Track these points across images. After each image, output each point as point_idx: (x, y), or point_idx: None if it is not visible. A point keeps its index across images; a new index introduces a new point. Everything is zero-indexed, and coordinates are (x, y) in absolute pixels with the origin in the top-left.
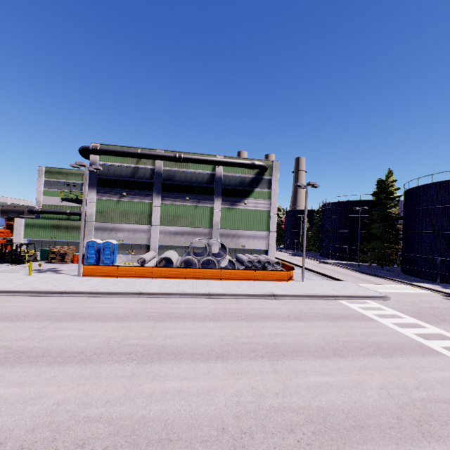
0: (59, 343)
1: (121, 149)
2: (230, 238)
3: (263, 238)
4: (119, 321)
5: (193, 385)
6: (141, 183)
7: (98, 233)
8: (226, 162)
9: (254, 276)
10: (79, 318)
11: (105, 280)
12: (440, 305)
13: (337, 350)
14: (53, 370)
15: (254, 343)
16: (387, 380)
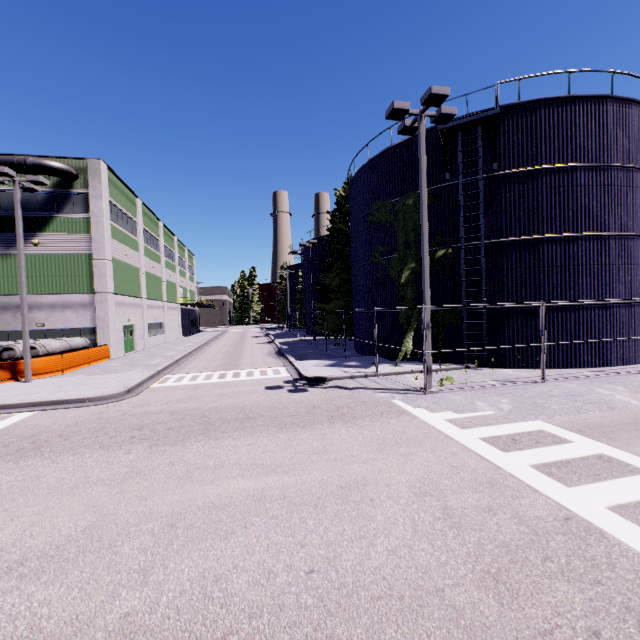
0: None
1: None
2: (11, 311)
3: (84, 306)
4: None
5: None
6: None
7: None
8: None
9: None
10: None
11: None
12: (191, 405)
13: None
14: None
15: None
16: None
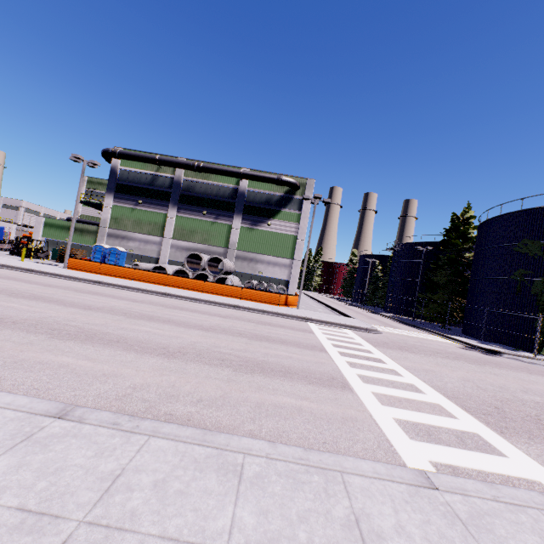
0: None
1: (140, 154)
2: (247, 261)
3: (285, 266)
4: (45, 286)
5: (27, 308)
6: (159, 192)
7: (110, 239)
8: (248, 175)
9: (240, 294)
10: (14, 280)
11: (84, 273)
12: (435, 347)
13: (212, 329)
14: None
15: (138, 312)
16: (214, 342)
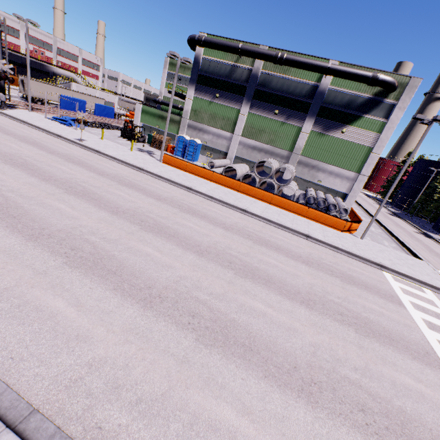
0: (110, 197)
1: (224, 41)
2: (308, 168)
3: (348, 179)
4: (157, 200)
5: (159, 257)
6: (235, 86)
7: (189, 130)
8: (336, 71)
9: (305, 213)
10: (135, 188)
11: (175, 170)
12: None
13: (311, 301)
14: (94, 209)
15: (238, 258)
16: (330, 345)
